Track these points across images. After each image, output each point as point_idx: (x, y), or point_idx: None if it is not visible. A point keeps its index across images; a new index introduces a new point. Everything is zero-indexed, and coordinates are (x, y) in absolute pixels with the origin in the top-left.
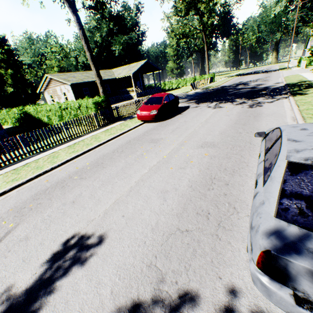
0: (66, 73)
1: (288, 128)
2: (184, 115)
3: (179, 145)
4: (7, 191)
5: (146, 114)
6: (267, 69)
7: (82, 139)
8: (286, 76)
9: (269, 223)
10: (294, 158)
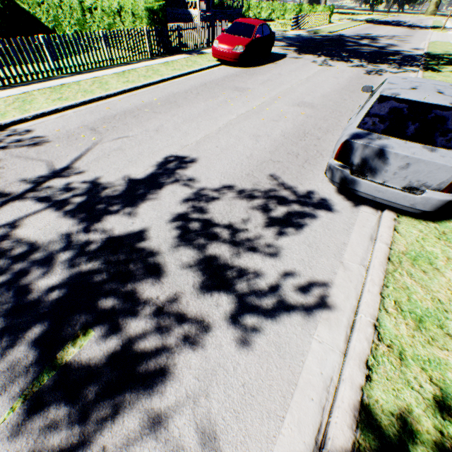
0: None
1: (392, 78)
2: (278, 65)
3: (272, 100)
4: (60, 110)
5: (227, 49)
6: (415, 22)
7: (132, 68)
8: (434, 41)
9: (351, 130)
10: (385, 93)
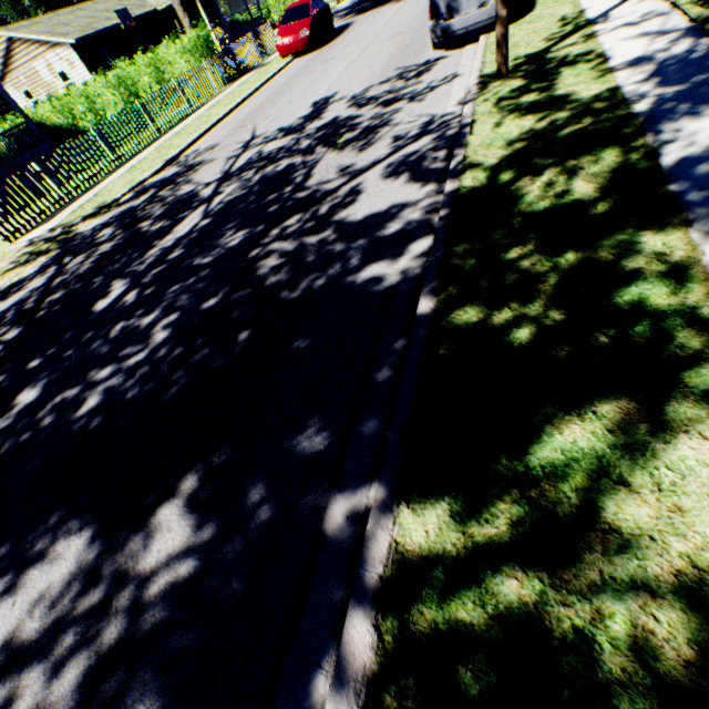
0: (37, 19)
1: None
2: (350, 32)
3: (364, 49)
4: (200, 137)
5: (294, 40)
6: None
7: (216, 102)
8: None
9: None
10: None
